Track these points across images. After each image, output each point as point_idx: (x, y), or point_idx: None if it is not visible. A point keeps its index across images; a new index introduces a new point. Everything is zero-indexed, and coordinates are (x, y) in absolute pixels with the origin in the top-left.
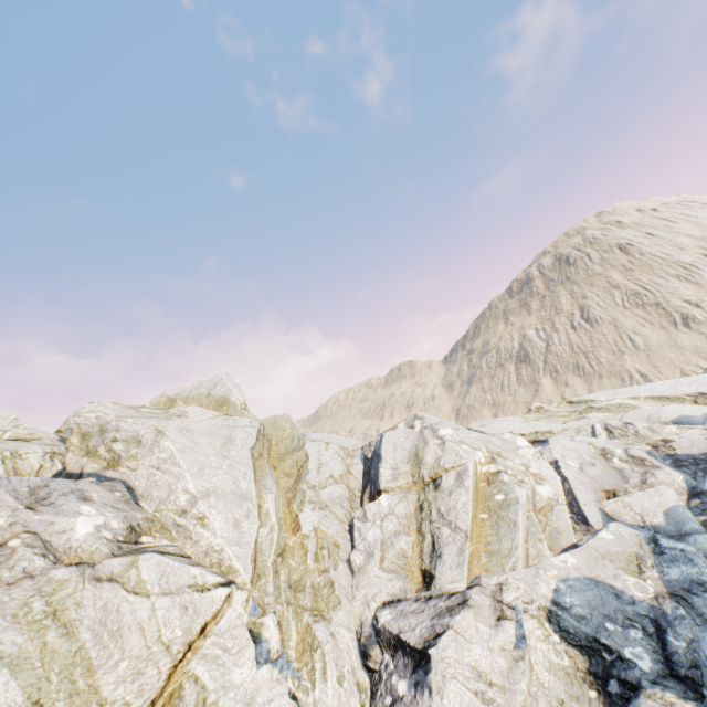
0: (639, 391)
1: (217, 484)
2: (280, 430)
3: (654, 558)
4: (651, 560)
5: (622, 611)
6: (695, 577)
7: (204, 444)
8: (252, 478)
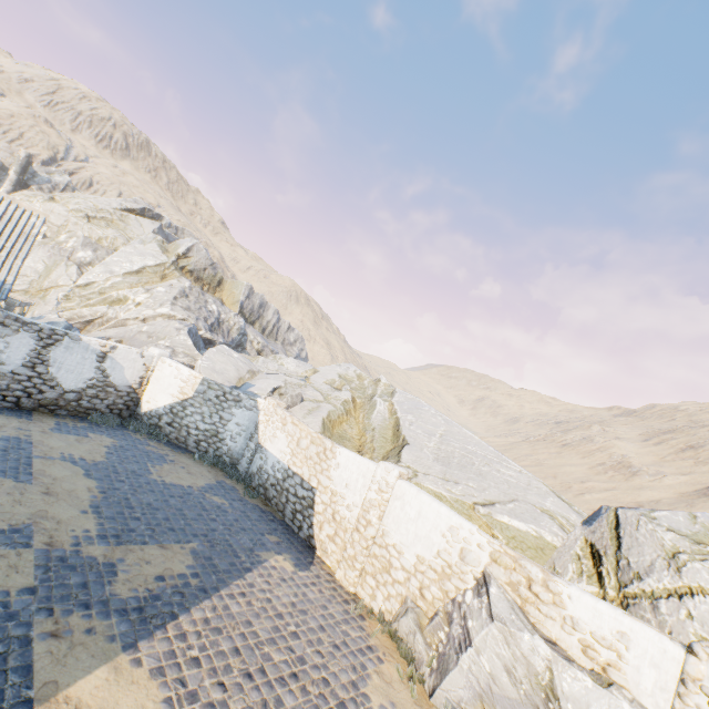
0: (418, 415)
1: (112, 264)
2: (236, 289)
3: None
4: None
5: None
6: None
7: (133, 255)
8: (125, 271)
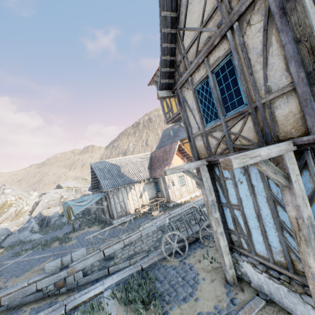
0: None
1: None
2: None
3: (26, 223)
4: (24, 223)
5: (5, 233)
6: (28, 226)
7: None
8: None
